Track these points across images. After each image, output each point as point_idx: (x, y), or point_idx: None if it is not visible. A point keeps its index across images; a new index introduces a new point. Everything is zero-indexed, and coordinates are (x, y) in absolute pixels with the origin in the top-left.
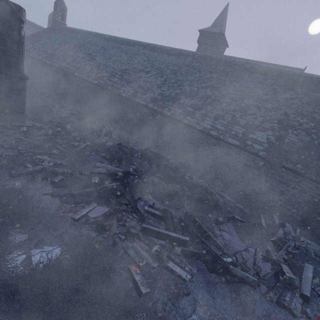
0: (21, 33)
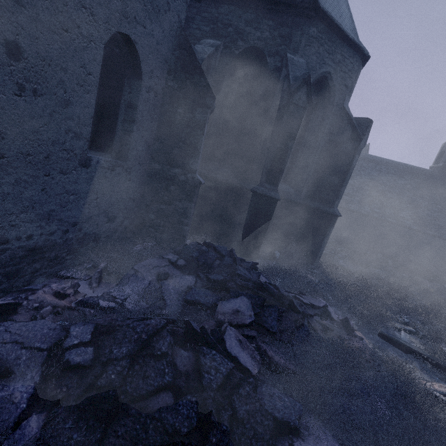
0: None
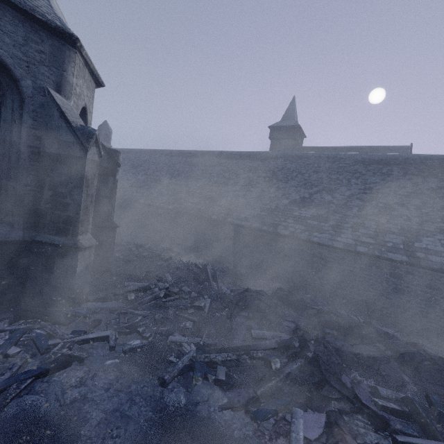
0: (116, 177)
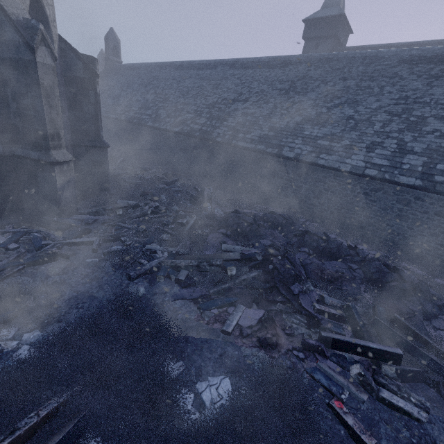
0: (97, 90)
